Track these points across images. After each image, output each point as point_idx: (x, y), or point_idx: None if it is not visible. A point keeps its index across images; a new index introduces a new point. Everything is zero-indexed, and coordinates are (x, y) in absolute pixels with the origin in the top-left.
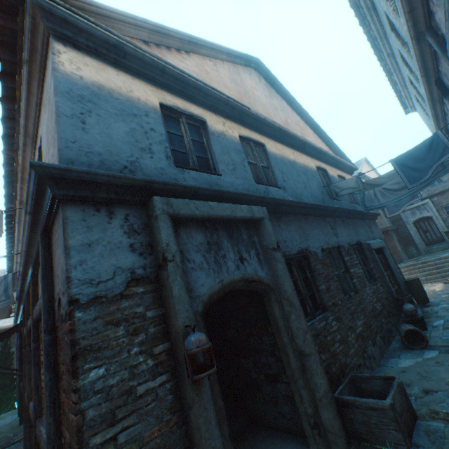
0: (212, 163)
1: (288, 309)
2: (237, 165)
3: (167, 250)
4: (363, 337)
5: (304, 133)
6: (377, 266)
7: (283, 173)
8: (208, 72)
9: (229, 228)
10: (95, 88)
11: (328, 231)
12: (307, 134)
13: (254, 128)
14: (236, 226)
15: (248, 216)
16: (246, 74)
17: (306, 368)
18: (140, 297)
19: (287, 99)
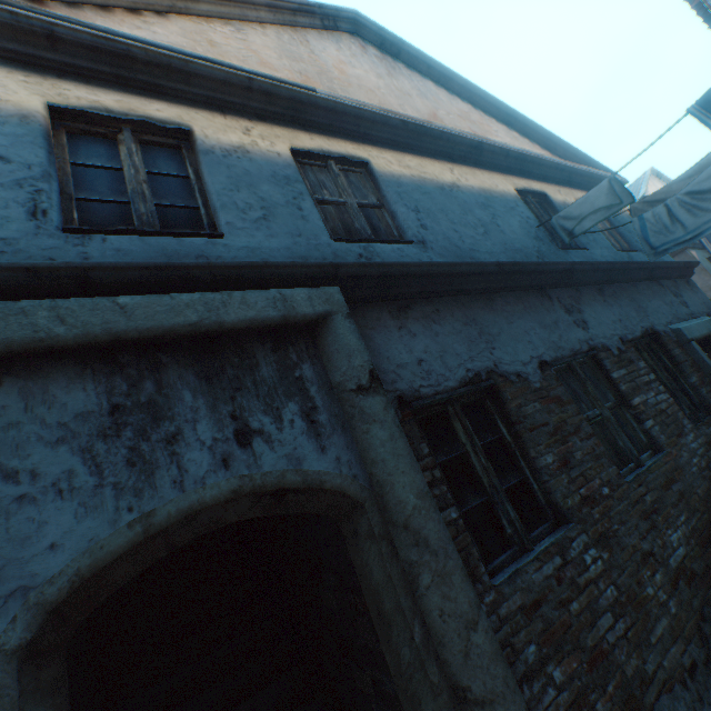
0: (205, 215)
1: (411, 554)
2: (277, 208)
3: None
4: (695, 576)
5: (482, 132)
6: None
7: (421, 211)
8: (217, 43)
9: (208, 356)
10: None
11: (558, 320)
12: (491, 132)
13: (338, 133)
14: (239, 347)
15: (270, 316)
16: (327, 41)
17: None
18: None
19: (434, 75)
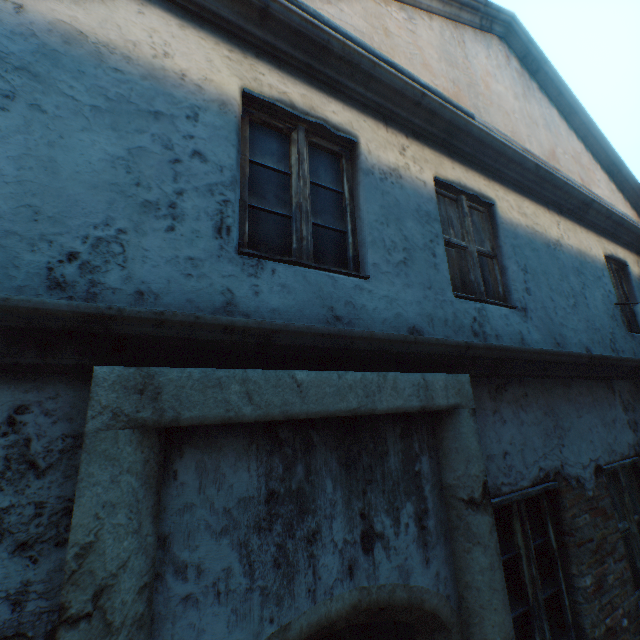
0: (351, 244)
1: None
2: (415, 250)
3: (75, 576)
4: None
5: (587, 179)
6: None
7: (528, 271)
8: (391, 33)
9: (349, 438)
10: (56, 36)
11: (616, 417)
12: (594, 181)
13: (475, 163)
14: (375, 429)
15: (412, 406)
16: (479, 45)
17: None
18: None
19: (561, 104)
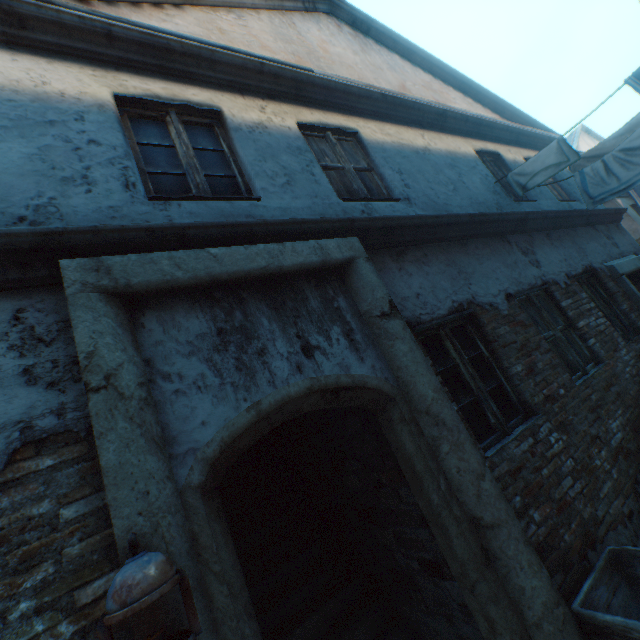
0: (242, 183)
1: (432, 432)
2: (296, 174)
3: (89, 368)
4: (630, 453)
5: (442, 100)
6: (639, 306)
7: (404, 173)
8: (225, 31)
9: (273, 293)
10: None
11: (517, 260)
12: (450, 100)
13: (331, 107)
14: (292, 286)
15: (313, 261)
16: (309, 23)
17: (494, 556)
18: (45, 480)
19: (399, 49)
